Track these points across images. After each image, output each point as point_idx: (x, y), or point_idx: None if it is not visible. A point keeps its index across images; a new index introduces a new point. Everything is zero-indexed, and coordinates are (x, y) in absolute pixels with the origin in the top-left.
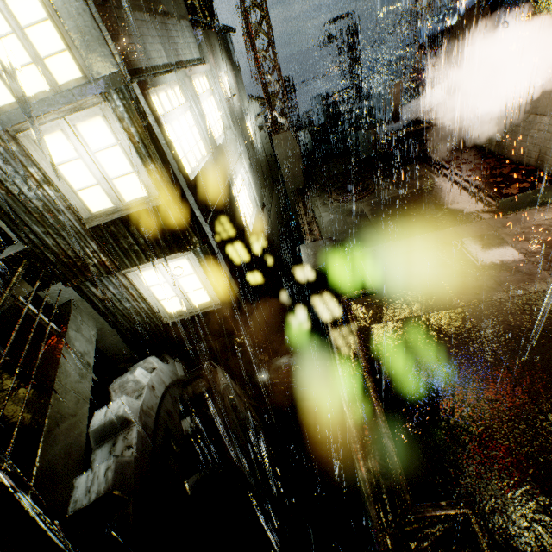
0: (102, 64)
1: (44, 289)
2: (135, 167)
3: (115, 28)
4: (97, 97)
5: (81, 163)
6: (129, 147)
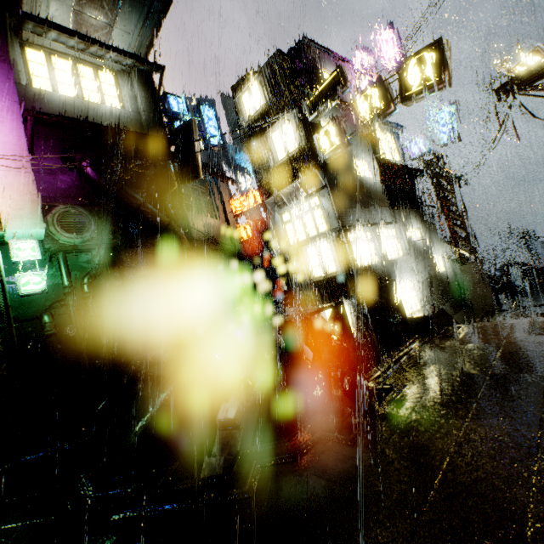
0: (333, 225)
1: (288, 308)
2: (334, 259)
3: (341, 215)
4: (327, 234)
5: (317, 257)
6: (334, 251)
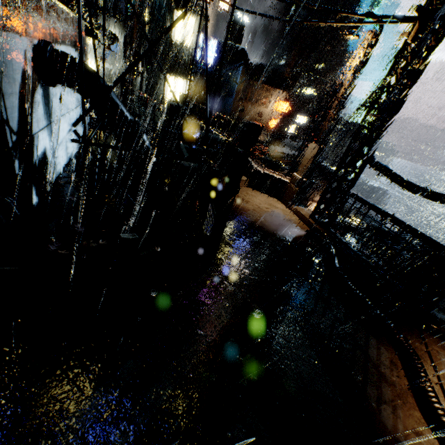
0: None
1: None
2: None
3: None
4: None
5: None
6: None
